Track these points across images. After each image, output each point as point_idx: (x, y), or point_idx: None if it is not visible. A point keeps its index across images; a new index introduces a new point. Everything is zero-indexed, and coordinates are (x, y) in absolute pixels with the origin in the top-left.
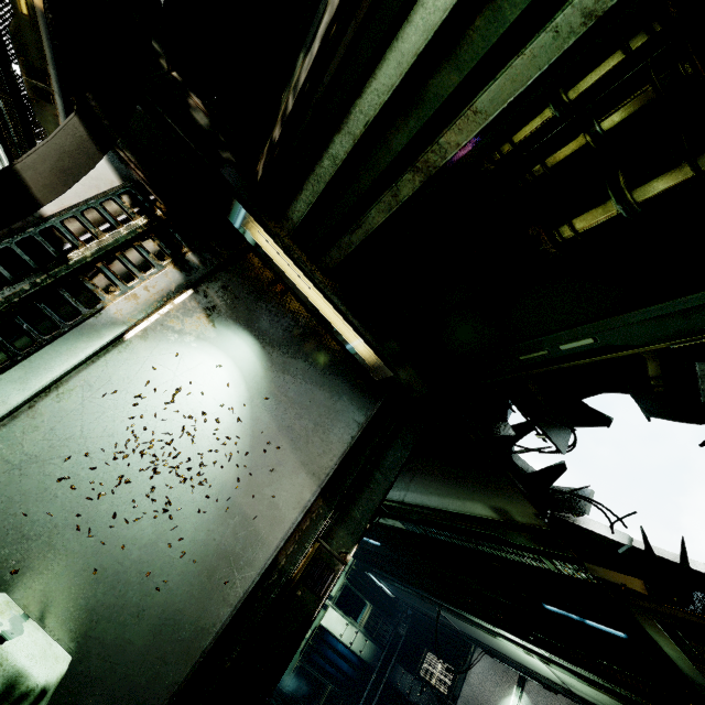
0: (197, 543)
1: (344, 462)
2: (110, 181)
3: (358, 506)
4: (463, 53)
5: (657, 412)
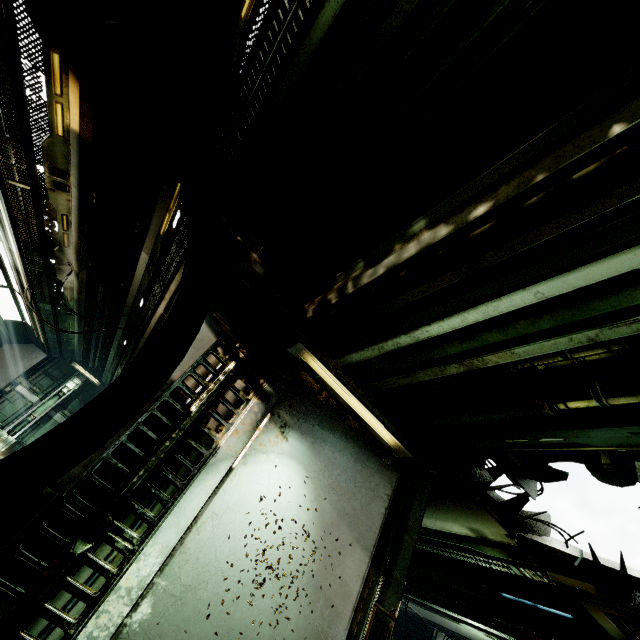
0: (299, 630)
1: (383, 531)
2: (210, 339)
3: (397, 567)
4: (509, 330)
5: (606, 482)
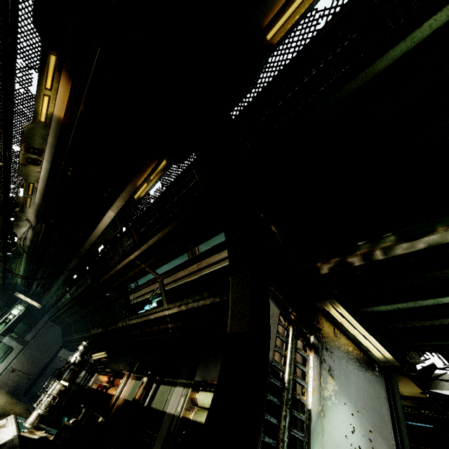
0: None
1: (393, 429)
2: (276, 312)
3: None
4: None
5: None
